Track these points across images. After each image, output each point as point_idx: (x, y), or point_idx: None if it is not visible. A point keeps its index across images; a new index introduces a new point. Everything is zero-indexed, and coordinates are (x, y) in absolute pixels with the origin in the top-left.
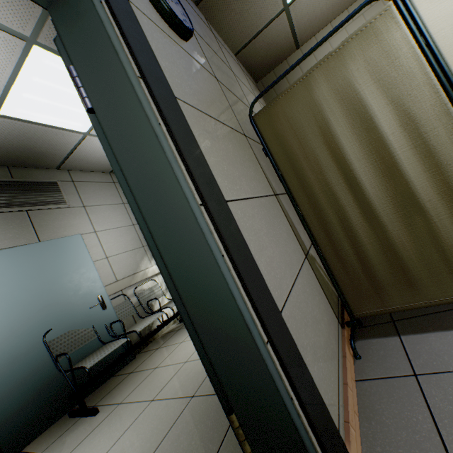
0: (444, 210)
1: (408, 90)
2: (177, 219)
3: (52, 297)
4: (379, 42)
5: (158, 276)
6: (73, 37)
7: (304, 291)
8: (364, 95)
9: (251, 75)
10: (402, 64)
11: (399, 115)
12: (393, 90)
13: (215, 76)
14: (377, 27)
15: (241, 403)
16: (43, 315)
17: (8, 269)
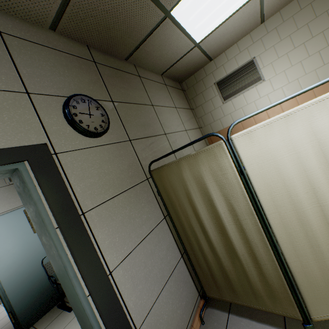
0: (251, 262)
1: (232, 193)
2: (77, 302)
3: None
4: (216, 160)
5: None
6: (24, 198)
7: (168, 294)
8: (209, 186)
9: (176, 80)
10: (228, 177)
11: (227, 204)
12: (224, 190)
13: (129, 137)
14: (215, 152)
15: None
16: (41, 248)
17: (19, 222)
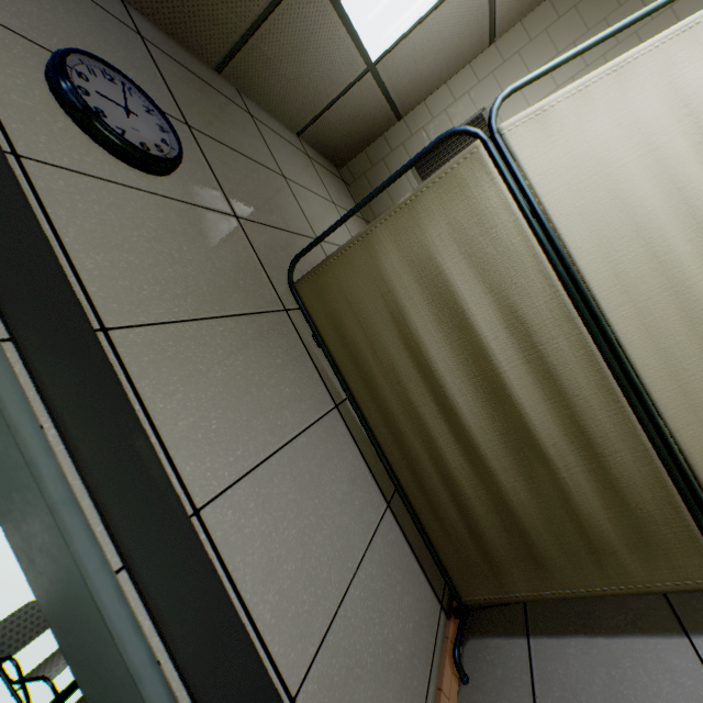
0: (576, 460)
1: (513, 277)
2: (74, 601)
3: None
4: (466, 199)
5: None
6: None
7: (367, 597)
8: (452, 275)
9: (330, 159)
10: (501, 236)
11: (503, 311)
12: (492, 274)
13: (235, 211)
14: (462, 177)
15: None
16: None
17: None
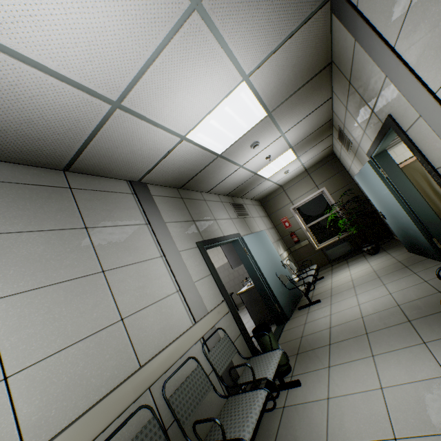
0: None
1: None
2: (416, 198)
3: (270, 258)
4: None
5: (285, 259)
6: (382, 163)
7: None
8: None
9: None
10: None
11: None
12: None
13: None
14: None
15: (436, 234)
16: (271, 265)
17: (256, 242)
